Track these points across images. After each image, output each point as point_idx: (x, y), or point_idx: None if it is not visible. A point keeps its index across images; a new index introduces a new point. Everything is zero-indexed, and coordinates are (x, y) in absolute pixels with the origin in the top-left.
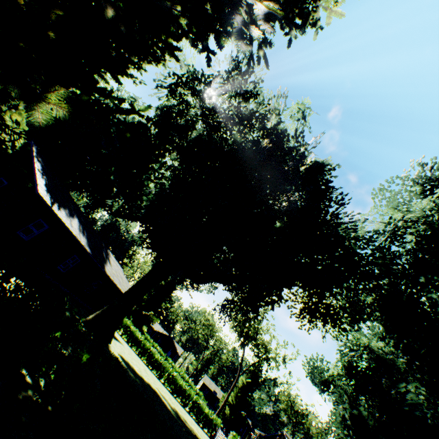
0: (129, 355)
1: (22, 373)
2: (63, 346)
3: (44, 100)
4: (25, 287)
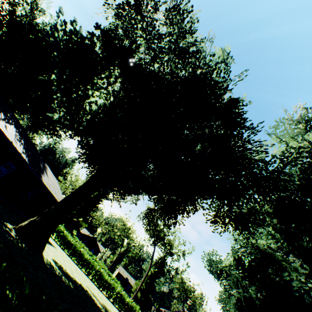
0: (62, 258)
1: None
2: None
3: None
4: None
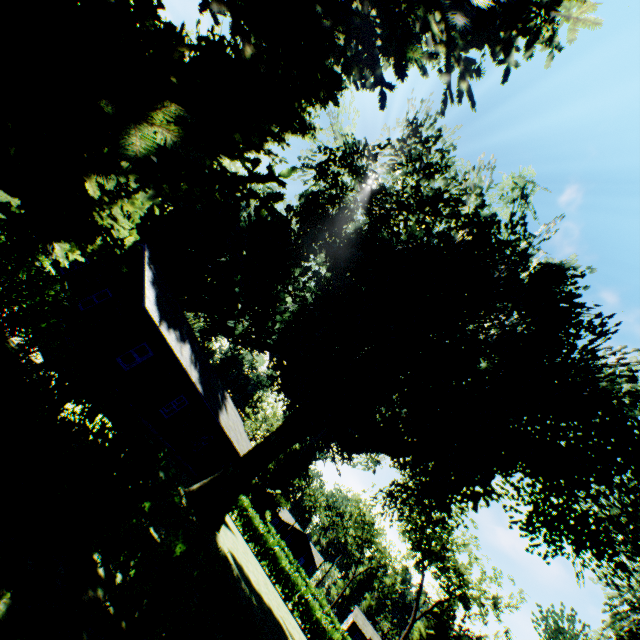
0: (244, 555)
1: (93, 559)
2: (150, 525)
3: (146, 120)
4: (111, 429)
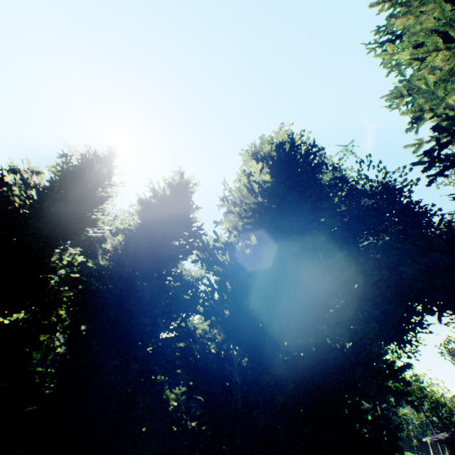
0: None
1: None
2: None
3: None
4: None
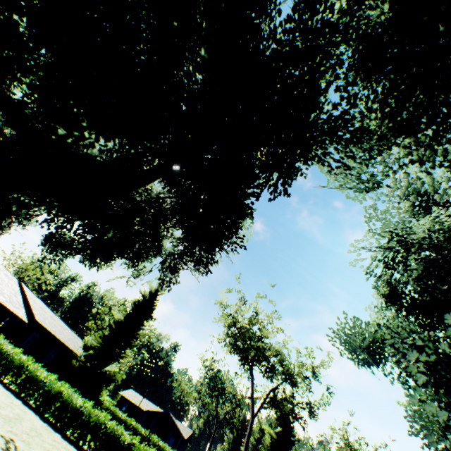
0: None
1: None
2: None
3: None
4: None
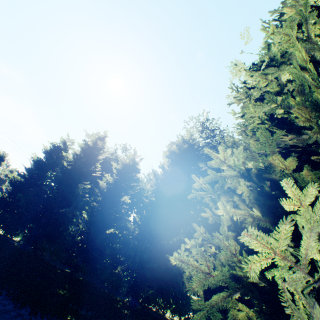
0: None
1: None
2: None
3: None
4: None
